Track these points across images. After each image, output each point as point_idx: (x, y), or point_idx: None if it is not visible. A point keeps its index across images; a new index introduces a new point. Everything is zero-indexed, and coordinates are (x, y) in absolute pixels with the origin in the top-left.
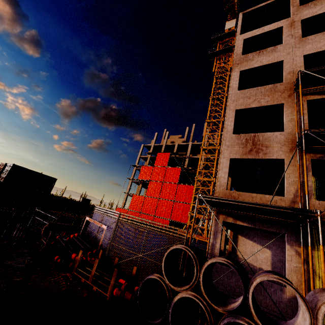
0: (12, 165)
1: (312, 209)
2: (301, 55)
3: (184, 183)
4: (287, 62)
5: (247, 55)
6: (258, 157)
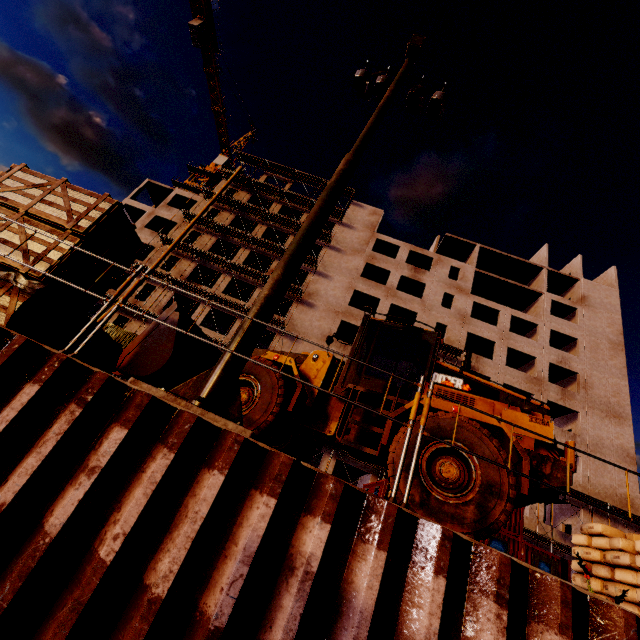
0: None
1: None
2: None
3: None
4: None
5: None
6: None
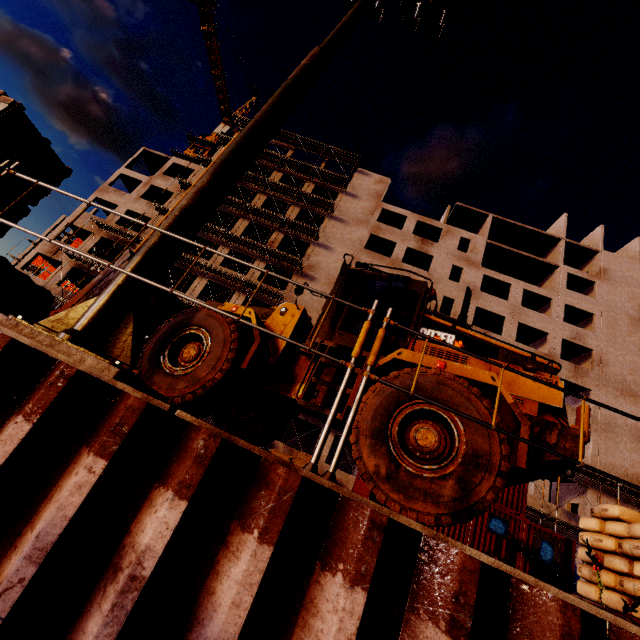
0: None
1: (51, 288)
2: (128, 208)
3: None
4: (119, 208)
5: (110, 188)
6: (53, 257)
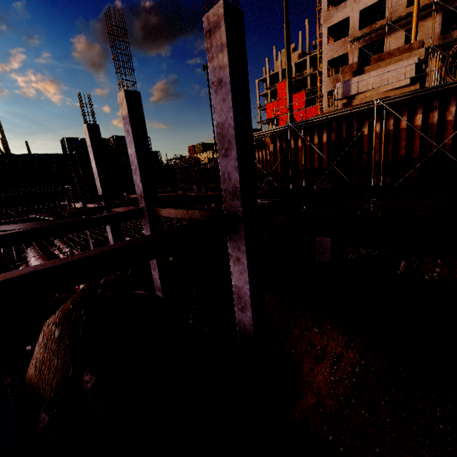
0: (201, 144)
1: None
2: (358, 11)
3: (311, 105)
4: (351, 18)
5: (330, 12)
6: None
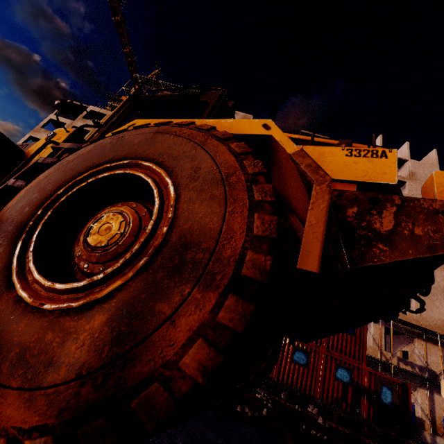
0: None
1: None
2: None
3: None
4: None
5: (42, 129)
6: None
